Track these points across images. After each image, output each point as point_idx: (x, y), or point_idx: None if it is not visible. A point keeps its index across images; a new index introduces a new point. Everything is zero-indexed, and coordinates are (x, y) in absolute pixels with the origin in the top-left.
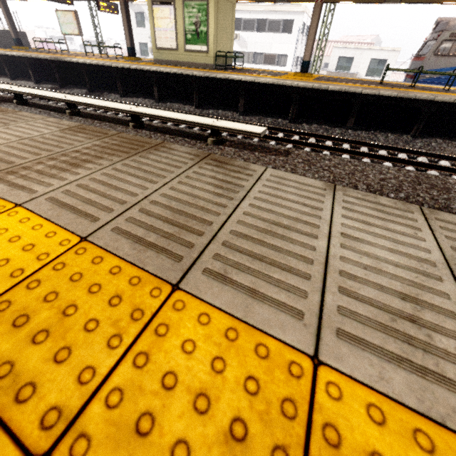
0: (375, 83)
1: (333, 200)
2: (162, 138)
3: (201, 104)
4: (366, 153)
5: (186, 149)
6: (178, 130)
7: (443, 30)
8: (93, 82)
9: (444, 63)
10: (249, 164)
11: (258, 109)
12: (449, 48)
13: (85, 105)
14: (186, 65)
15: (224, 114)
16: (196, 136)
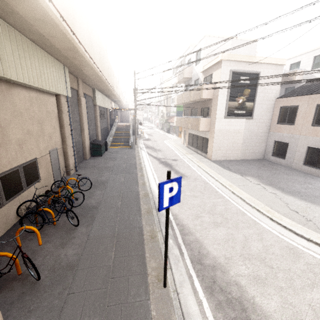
0: None
1: None
2: None
3: None
4: None
5: None
6: None
7: None
8: None
9: None
10: None
11: None
12: None
13: None
14: None
15: None
16: None
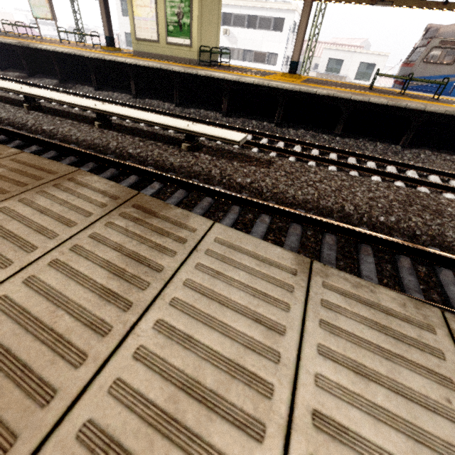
0: (364, 88)
1: (306, 301)
2: (129, 141)
3: (183, 102)
4: (354, 165)
5: (104, 183)
6: (151, 132)
7: (433, 37)
8: (65, 72)
9: (433, 70)
10: (189, 214)
11: (243, 110)
12: (437, 55)
13: (43, 99)
14: (168, 59)
15: (207, 114)
16: (170, 140)
